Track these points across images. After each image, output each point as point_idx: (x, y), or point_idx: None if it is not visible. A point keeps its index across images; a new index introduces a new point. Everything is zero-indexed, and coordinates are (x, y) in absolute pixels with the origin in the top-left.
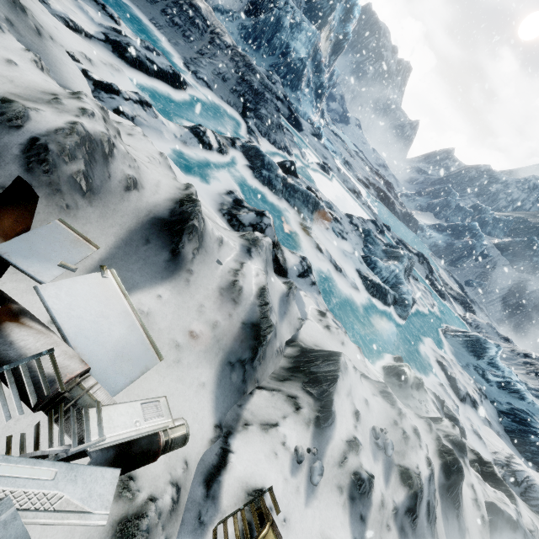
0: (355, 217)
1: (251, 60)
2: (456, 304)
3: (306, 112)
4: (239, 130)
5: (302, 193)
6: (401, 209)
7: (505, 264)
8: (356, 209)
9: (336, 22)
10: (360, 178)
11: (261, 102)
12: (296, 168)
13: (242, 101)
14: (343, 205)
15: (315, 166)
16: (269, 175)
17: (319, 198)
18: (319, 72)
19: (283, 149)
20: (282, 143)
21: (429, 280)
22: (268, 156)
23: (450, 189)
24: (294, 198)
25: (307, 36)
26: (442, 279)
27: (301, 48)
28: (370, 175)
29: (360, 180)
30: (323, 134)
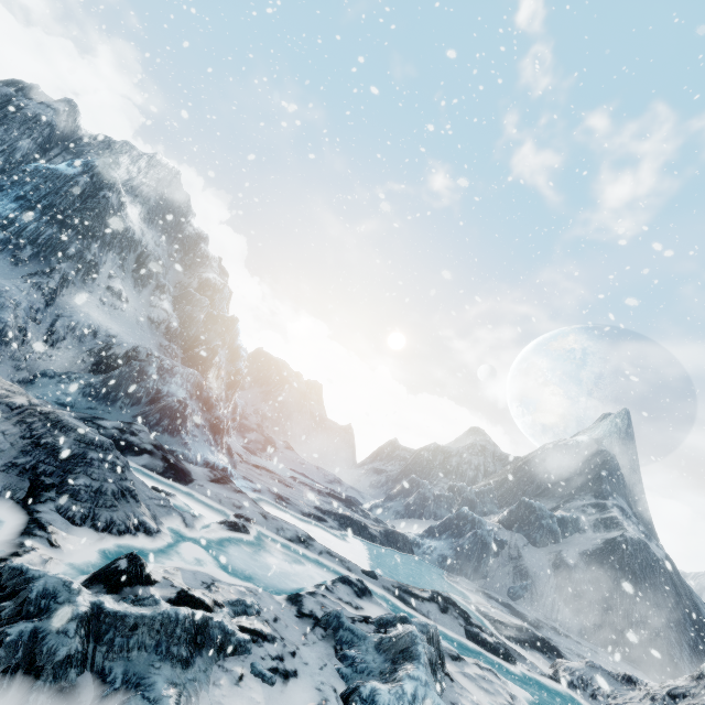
0: (307, 595)
1: (62, 415)
2: (529, 653)
3: (201, 454)
4: (1, 535)
5: (152, 623)
6: (378, 529)
7: (526, 543)
8: (311, 568)
9: (224, 363)
10: (306, 512)
11: (78, 467)
12: (143, 566)
13: (31, 477)
14: (284, 574)
15: (217, 529)
16: (37, 628)
17: (211, 604)
18: (211, 408)
19: (133, 530)
20: (131, 519)
21: (474, 637)
22: (48, 574)
23: (416, 479)
24: (126, 652)
25: (184, 378)
26: (484, 613)
27: (178, 390)
28: (321, 500)
29: (308, 514)
30: (235, 473)
